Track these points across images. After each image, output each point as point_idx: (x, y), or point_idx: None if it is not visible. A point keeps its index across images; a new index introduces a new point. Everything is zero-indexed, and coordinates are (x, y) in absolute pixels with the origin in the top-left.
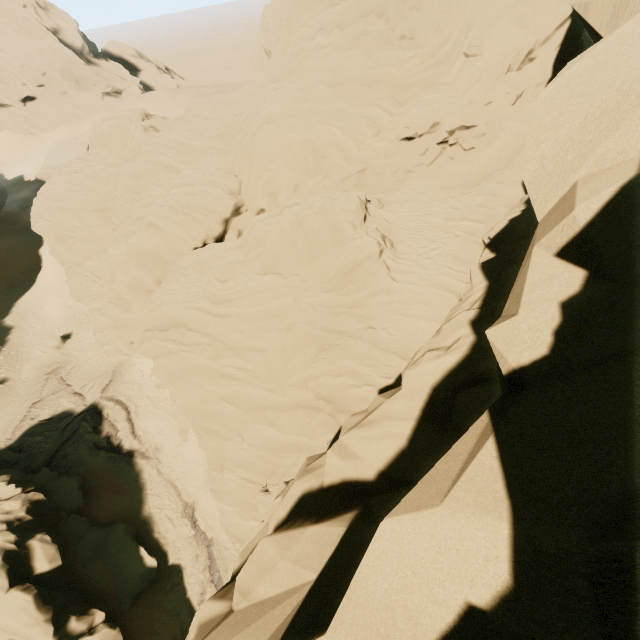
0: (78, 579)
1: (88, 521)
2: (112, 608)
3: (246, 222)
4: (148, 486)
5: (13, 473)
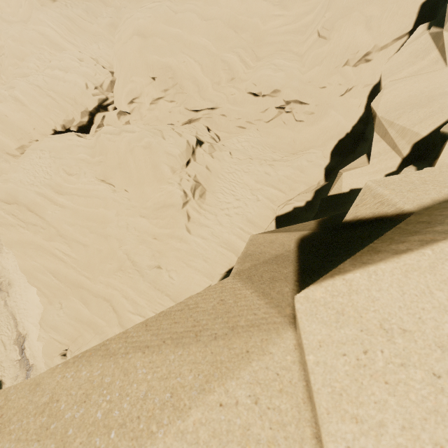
0: None
1: None
2: None
3: (111, 120)
4: None
5: None
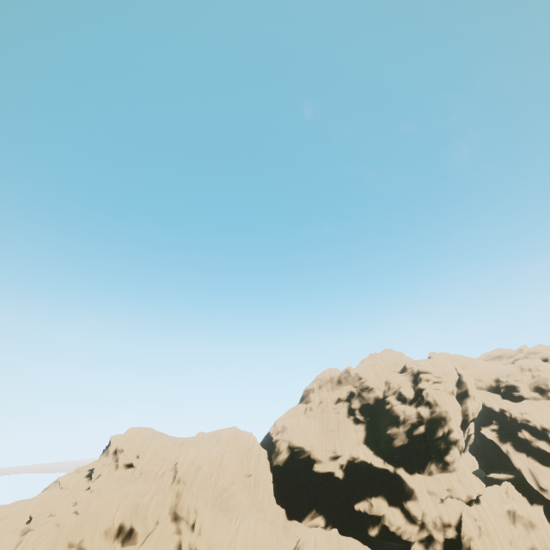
0: None
1: None
2: None
3: None
4: None
5: None
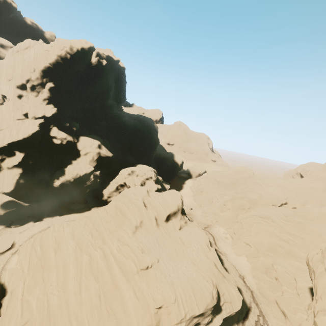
0: None
1: None
2: None
3: (288, 208)
4: (224, 260)
5: None
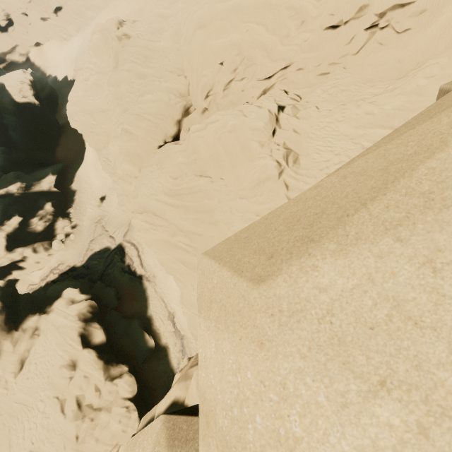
0: (117, 345)
1: (120, 315)
2: (133, 363)
3: (193, 121)
4: (150, 298)
5: (85, 282)
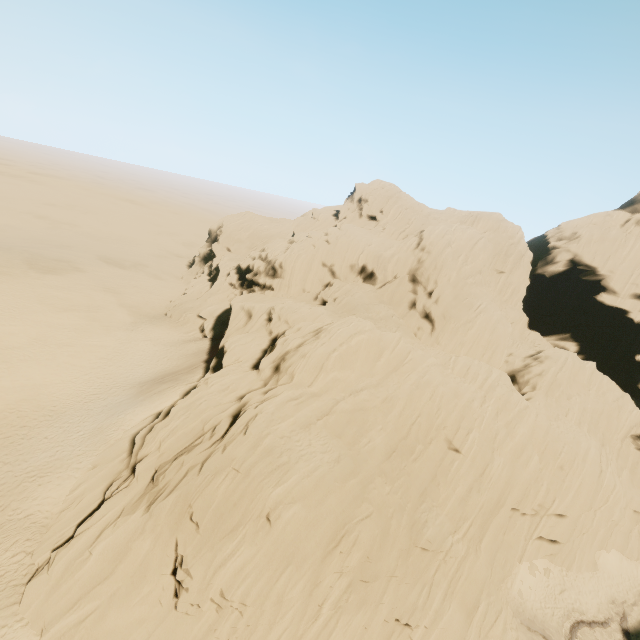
0: None
1: None
2: None
3: None
4: None
5: None
